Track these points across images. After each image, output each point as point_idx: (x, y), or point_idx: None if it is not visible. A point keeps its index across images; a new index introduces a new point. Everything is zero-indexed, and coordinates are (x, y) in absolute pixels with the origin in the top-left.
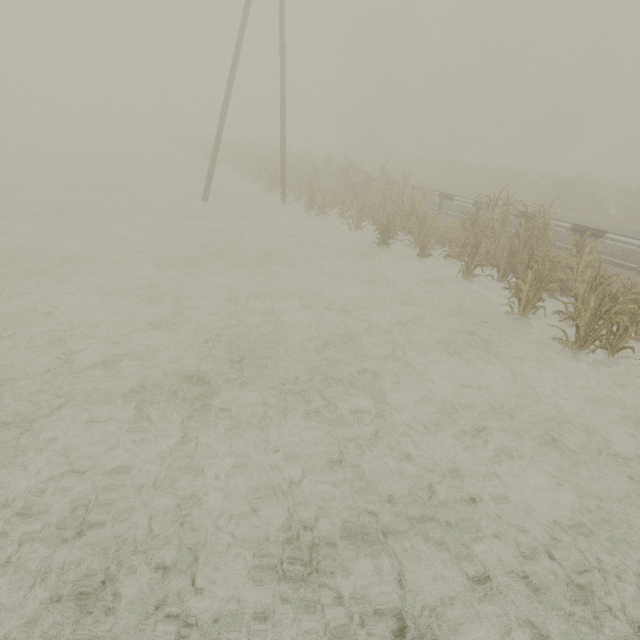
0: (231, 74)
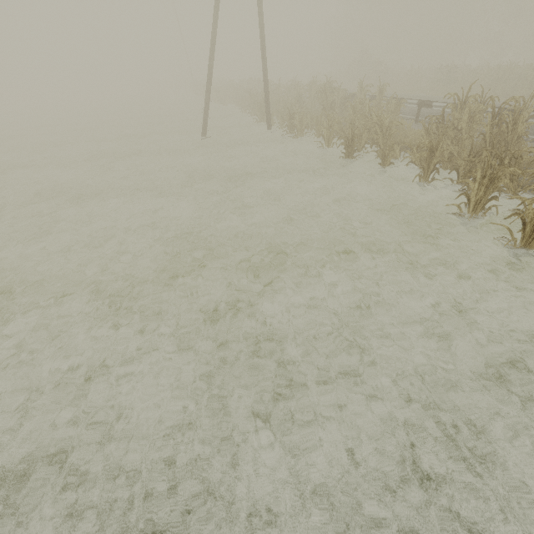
0: (214, 16)
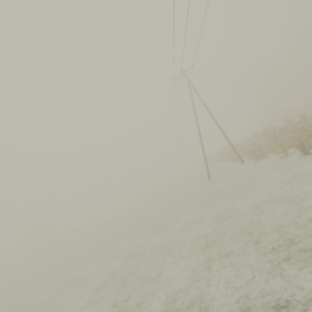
0: (199, 134)
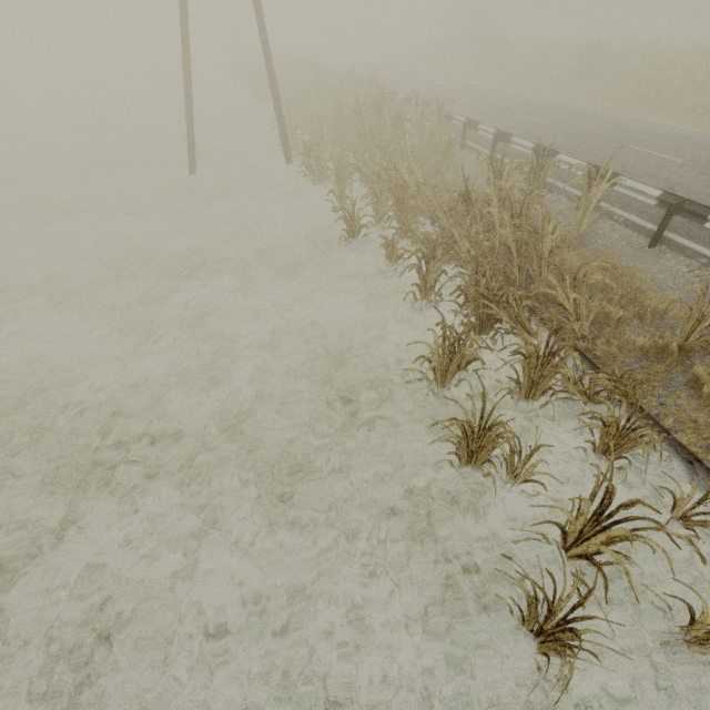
0: None
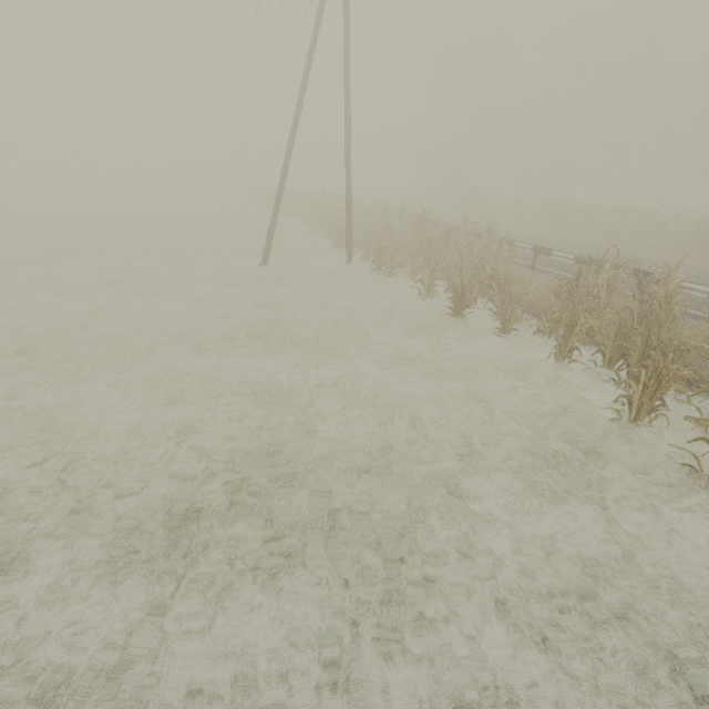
0: (292, 132)
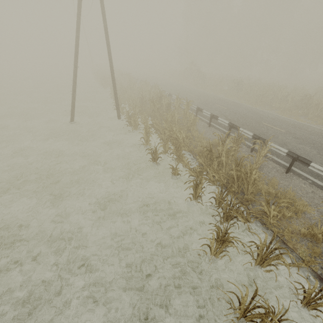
0: (75, 49)
